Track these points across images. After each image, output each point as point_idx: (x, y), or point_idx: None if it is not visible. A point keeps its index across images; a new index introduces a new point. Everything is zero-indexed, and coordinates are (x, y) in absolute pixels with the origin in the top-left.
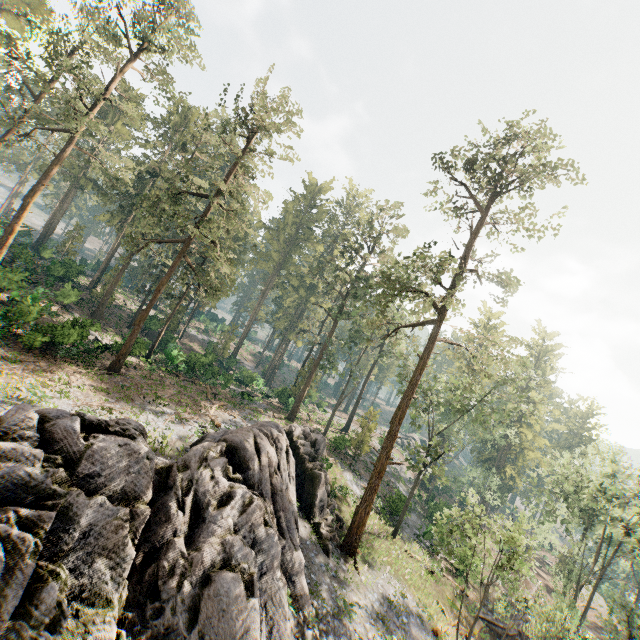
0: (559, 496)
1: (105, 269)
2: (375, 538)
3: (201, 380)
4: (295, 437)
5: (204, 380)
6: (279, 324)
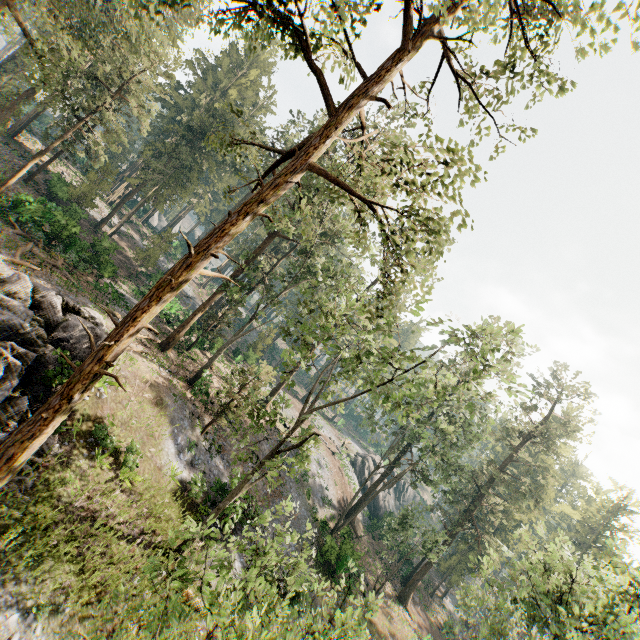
0: (518, 601)
1: (36, 116)
2: (110, 539)
3: (55, 250)
4: (5, 291)
5: (58, 250)
6: (238, 259)
